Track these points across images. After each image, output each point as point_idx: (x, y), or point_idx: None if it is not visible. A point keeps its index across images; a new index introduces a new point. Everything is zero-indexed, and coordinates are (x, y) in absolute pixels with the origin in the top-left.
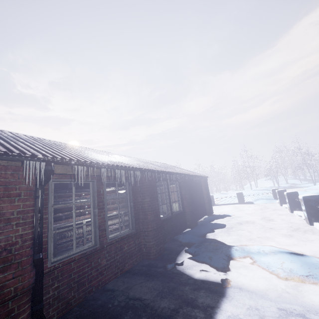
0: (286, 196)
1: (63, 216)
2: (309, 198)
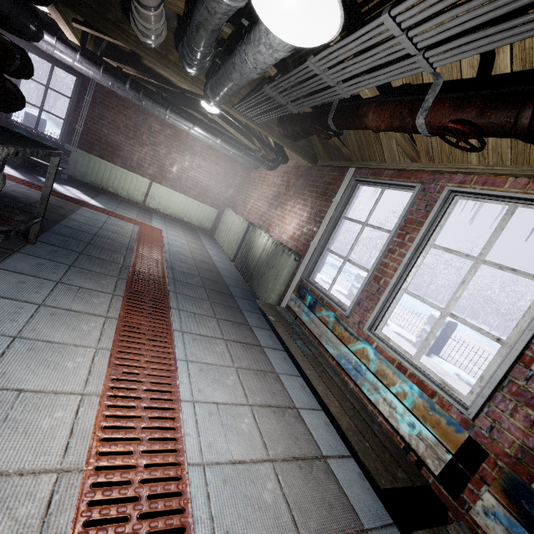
0: (362, 280)
1: None
2: (452, 325)
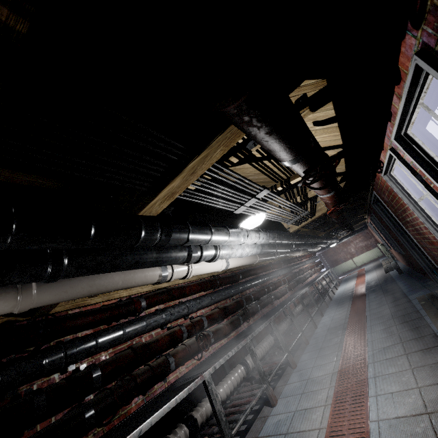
0: None
1: (307, 275)
2: None
